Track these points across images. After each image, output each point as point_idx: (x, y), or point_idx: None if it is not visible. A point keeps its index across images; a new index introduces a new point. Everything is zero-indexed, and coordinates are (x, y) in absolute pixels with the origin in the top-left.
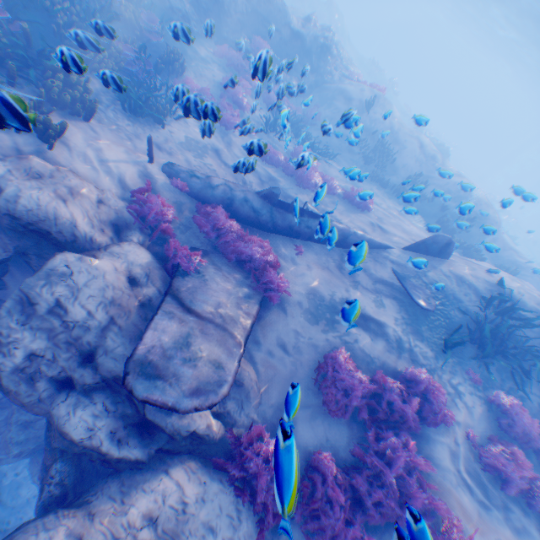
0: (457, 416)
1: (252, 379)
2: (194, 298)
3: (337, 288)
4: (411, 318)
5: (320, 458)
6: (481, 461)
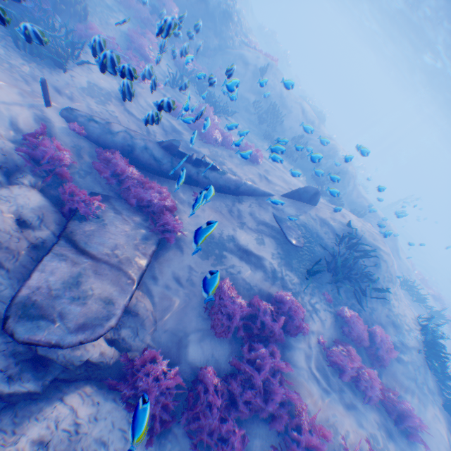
0: (313, 327)
1: (149, 309)
2: (90, 240)
3: (227, 229)
4: (284, 253)
5: (204, 371)
6: (327, 359)
